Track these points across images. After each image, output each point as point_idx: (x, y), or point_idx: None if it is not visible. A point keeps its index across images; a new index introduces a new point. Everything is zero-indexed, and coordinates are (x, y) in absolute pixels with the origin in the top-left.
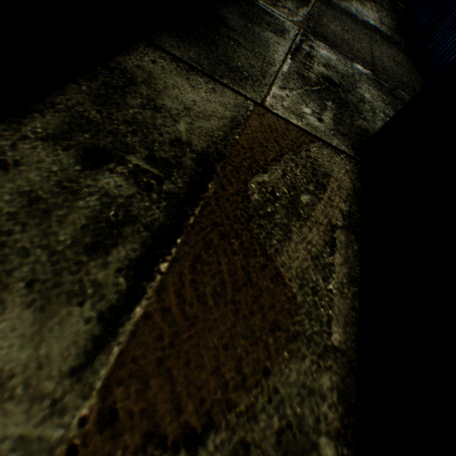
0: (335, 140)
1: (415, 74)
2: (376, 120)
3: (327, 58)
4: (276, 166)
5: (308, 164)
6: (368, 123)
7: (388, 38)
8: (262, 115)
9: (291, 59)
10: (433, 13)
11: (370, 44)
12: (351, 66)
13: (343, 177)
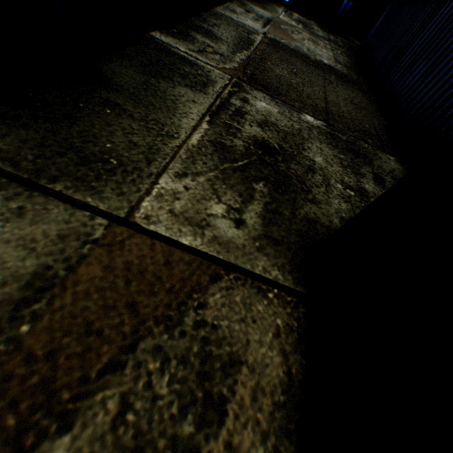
0: (262, 260)
1: (378, 115)
2: (332, 198)
3: (265, 112)
4: (109, 387)
5: (195, 348)
6: (319, 207)
7: (345, 77)
8: (119, 245)
9: (209, 121)
10: (388, 50)
11: (323, 86)
12: (299, 118)
13: (269, 352)
